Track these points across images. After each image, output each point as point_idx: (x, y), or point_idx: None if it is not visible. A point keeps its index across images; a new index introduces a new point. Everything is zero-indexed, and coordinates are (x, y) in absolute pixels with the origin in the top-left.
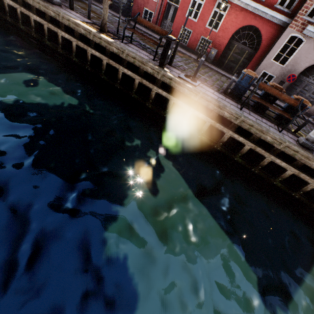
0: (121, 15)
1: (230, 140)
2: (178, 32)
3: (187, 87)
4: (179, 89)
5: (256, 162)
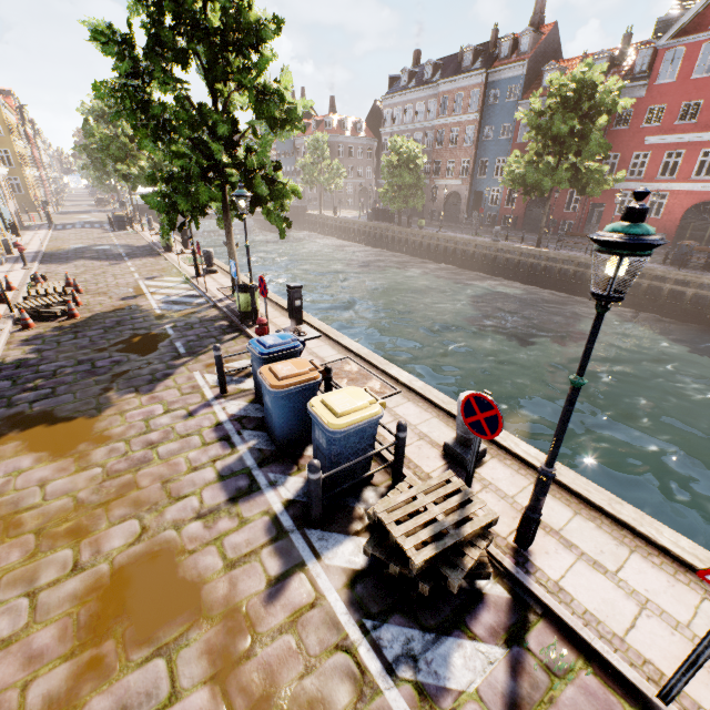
0: (534, 233)
1: (672, 294)
2: None
3: None
4: None
5: (707, 305)
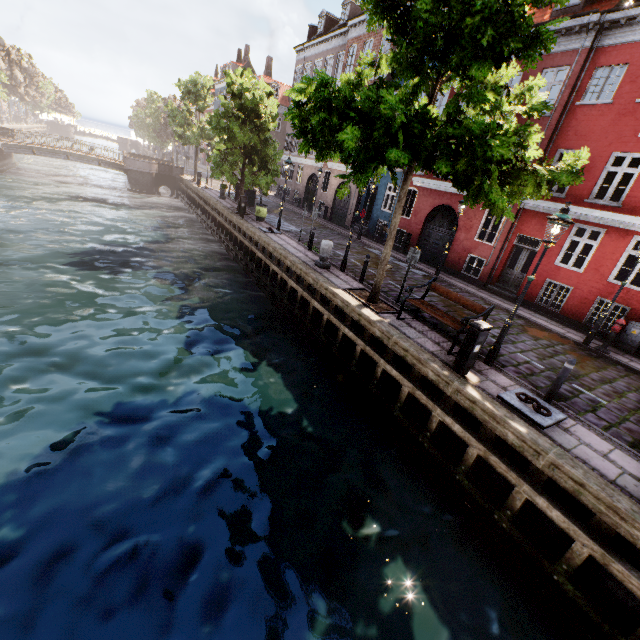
0: (428, 264)
1: None
2: (538, 289)
3: (511, 429)
4: (493, 428)
5: None
